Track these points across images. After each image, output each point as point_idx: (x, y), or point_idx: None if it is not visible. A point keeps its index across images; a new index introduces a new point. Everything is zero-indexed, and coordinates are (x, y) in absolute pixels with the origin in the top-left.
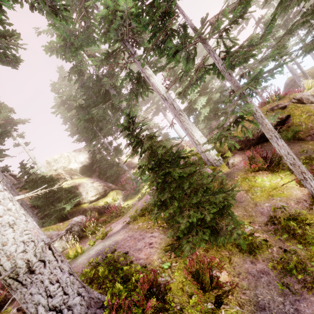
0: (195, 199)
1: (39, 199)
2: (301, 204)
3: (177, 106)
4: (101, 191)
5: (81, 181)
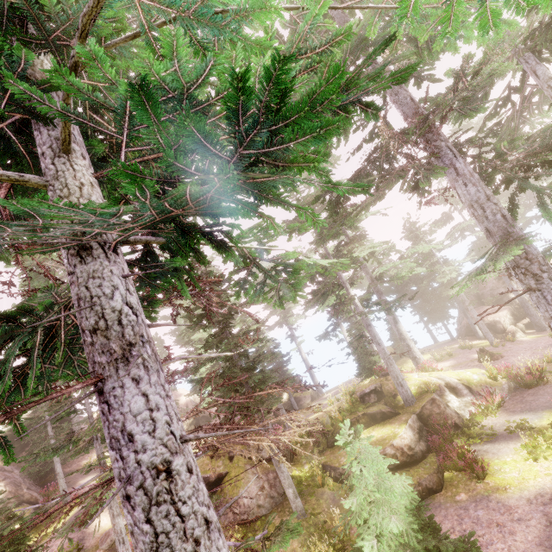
0: None
1: None
2: None
3: None
4: None
5: None
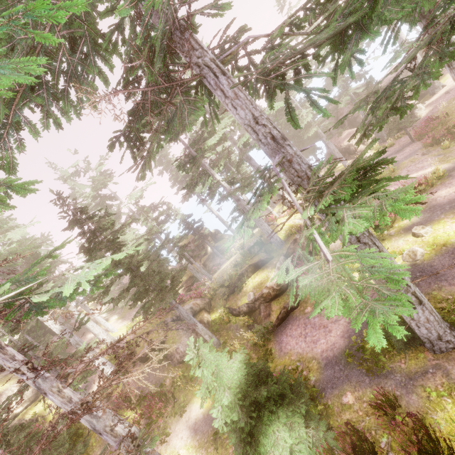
0: None
1: None
2: None
3: (74, 340)
4: (32, 395)
5: (3, 388)
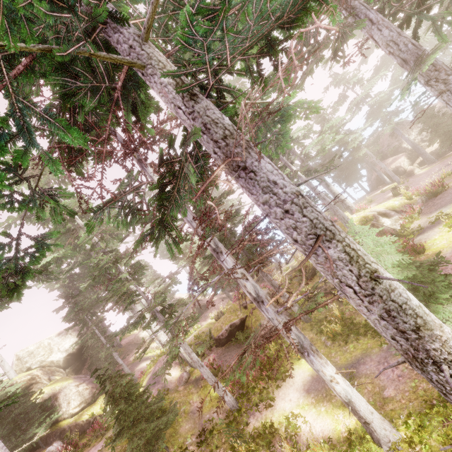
0: (140, 427)
1: (5, 427)
2: (224, 414)
3: None
4: (88, 397)
5: (62, 386)
